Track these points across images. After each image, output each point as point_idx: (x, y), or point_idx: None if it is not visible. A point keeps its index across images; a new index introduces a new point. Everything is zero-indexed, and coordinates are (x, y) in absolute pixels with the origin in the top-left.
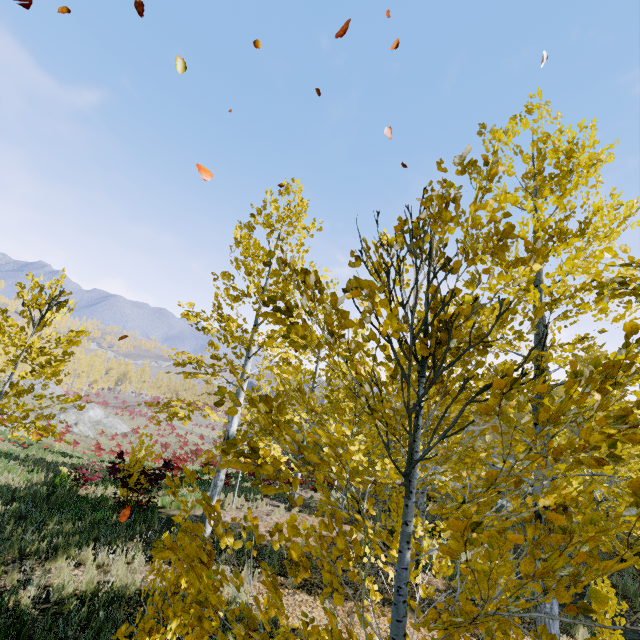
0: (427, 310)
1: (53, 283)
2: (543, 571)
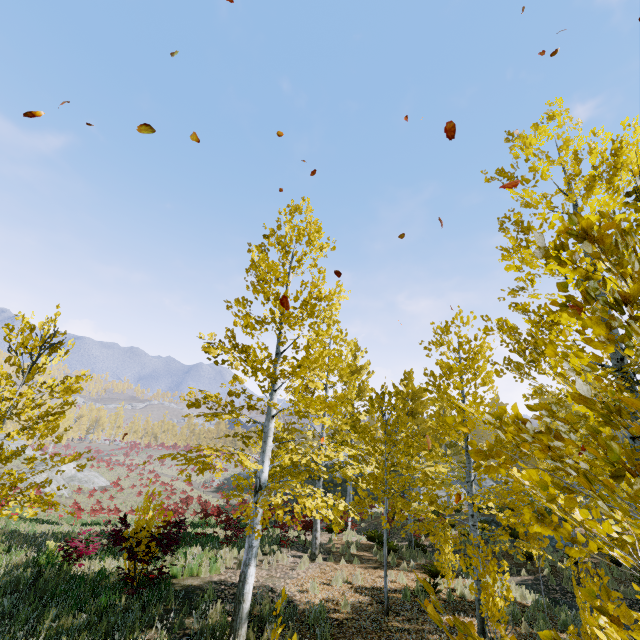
0: None
1: (45, 322)
2: None
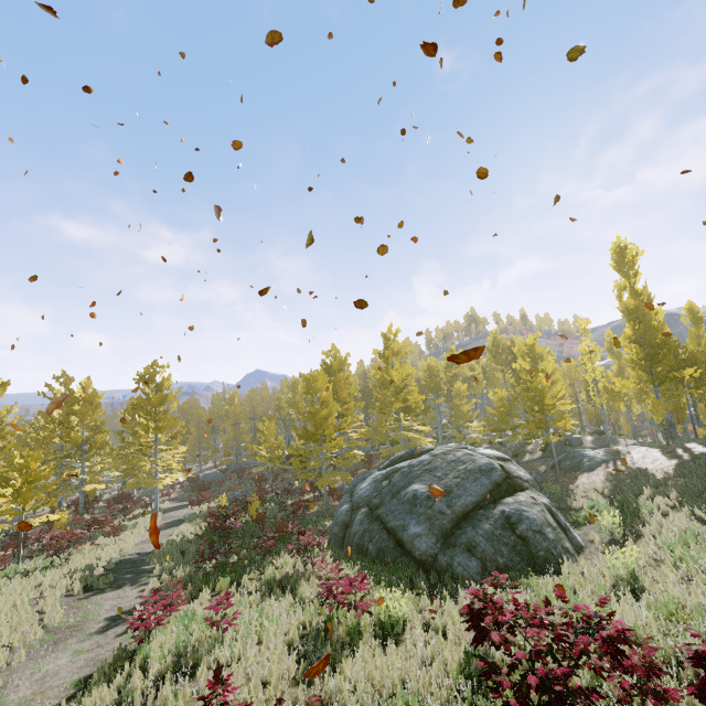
0: None
1: None
2: None
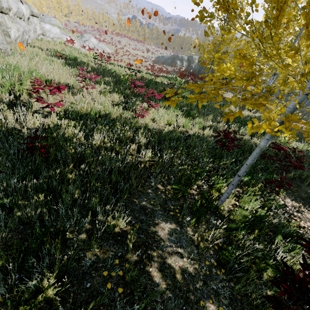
0: None
1: None
2: None
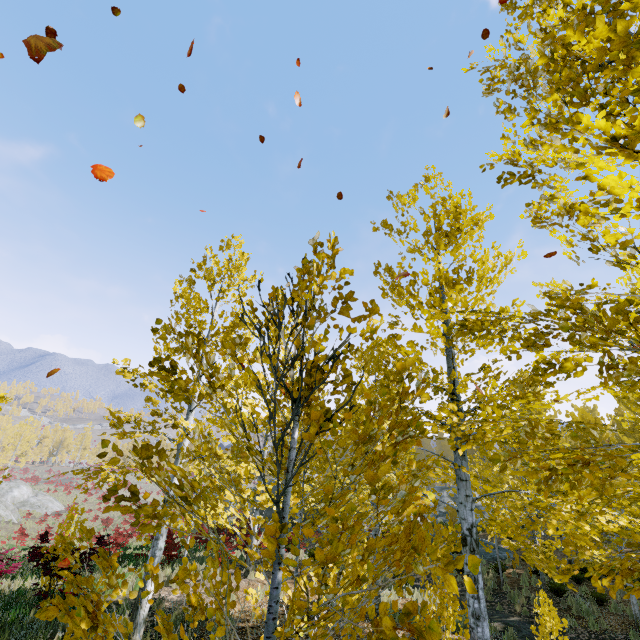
0: (286, 360)
1: None
2: (332, 555)
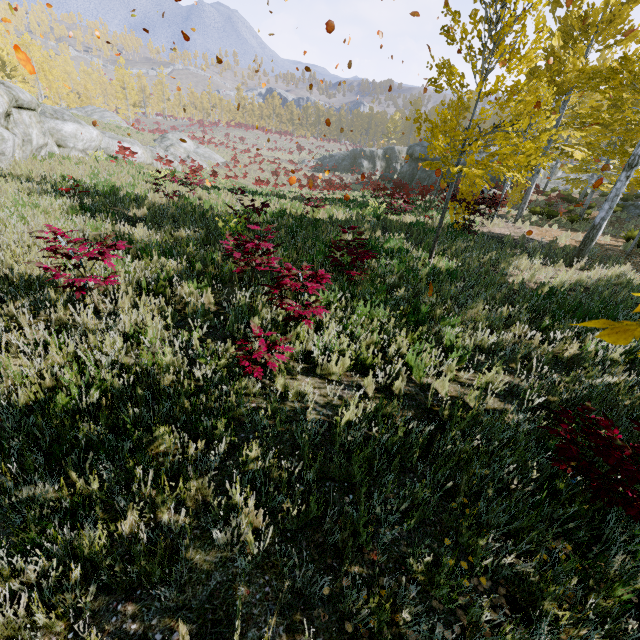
0: None
1: None
2: None
